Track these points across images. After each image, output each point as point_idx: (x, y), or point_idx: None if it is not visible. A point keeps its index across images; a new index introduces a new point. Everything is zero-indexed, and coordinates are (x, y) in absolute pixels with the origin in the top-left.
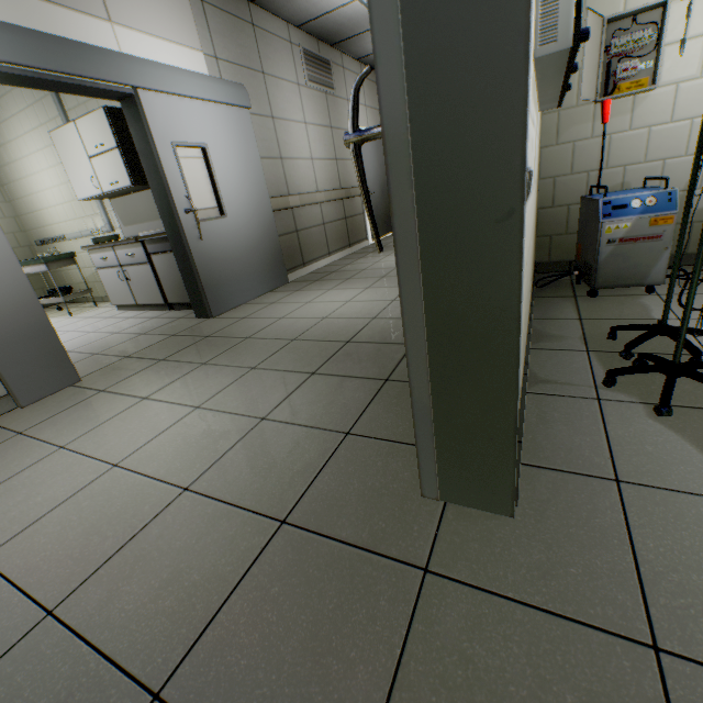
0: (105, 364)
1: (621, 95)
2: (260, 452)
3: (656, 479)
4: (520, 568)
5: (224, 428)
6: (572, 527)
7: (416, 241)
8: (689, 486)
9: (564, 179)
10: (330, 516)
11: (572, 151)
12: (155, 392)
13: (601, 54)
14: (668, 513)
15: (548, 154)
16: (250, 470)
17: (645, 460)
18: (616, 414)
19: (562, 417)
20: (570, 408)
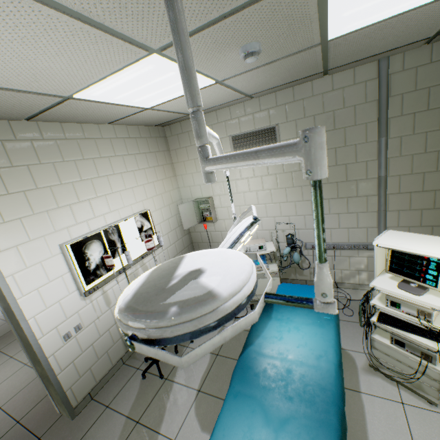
0: (8, 330)
1: (205, 223)
2: (31, 390)
3: (116, 406)
4: (60, 437)
5: (27, 377)
6: (82, 423)
7: (30, 359)
8: (120, 408)
9: (201, 244)
10: (31, 419)
11: (200, 235)
12: (17, 353)
13: (195, 210)
14: (106, 418)
15: (193, 234)
16: (23, 399)
17: (121, 398)
18: (135, 376)
19: (121, 377)
20: (127, 372)
